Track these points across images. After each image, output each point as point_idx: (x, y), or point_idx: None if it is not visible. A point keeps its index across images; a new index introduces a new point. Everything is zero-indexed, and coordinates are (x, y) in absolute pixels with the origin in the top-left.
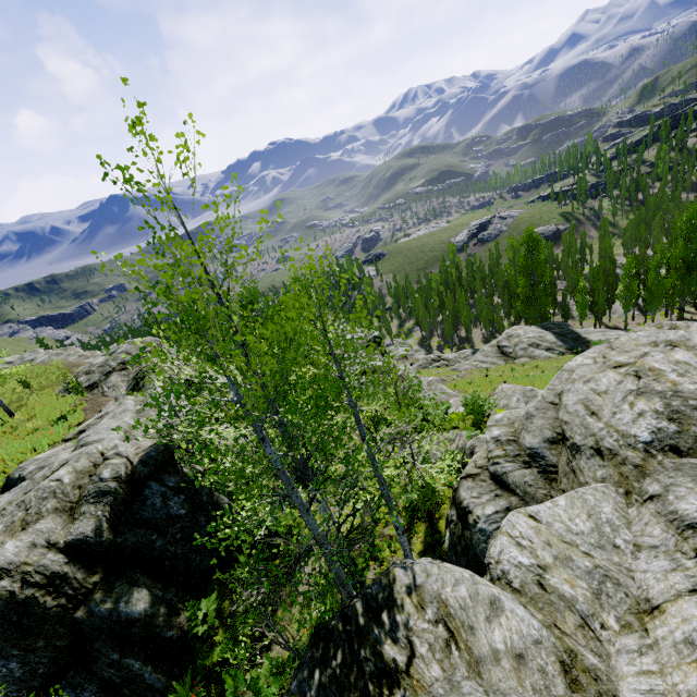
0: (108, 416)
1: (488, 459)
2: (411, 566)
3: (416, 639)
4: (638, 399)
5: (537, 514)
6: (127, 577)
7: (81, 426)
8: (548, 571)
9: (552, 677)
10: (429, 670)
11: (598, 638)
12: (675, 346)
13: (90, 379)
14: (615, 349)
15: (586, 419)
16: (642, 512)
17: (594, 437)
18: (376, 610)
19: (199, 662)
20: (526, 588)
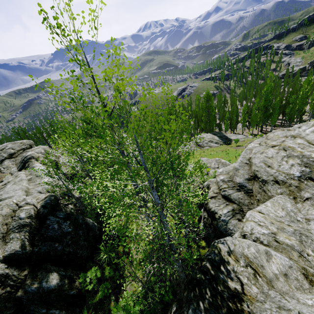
0: (10, 183)
1: (220, 189)
2: (225, 242)
3: (240, 276)
4: (289, 159)
5: (261, 211)
6: (44, 268)
7: None
8: (277, 234)
9: (302, 281)
10: (252, 289)
11: (308, 260)
12: (295, 137)
13: None
14: (269, 139)
15: (266, 169)
16: (304, 205)
17: (272, 176)
18: (217, 266)
19: (89, 302)
20: (271, 243)
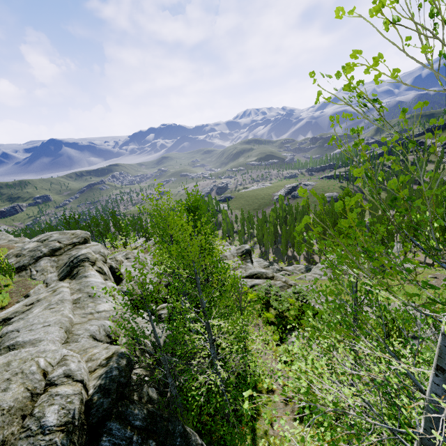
0: (41, 305)
1: None
2: None
3: None
4: None
5: None
6: None
7: (4, 311)
8: None
9: None
10: None
11: None
12: None
13: (20, 261)
14: None
15: None
16: None
17: None
18: None
19: None
20: None
